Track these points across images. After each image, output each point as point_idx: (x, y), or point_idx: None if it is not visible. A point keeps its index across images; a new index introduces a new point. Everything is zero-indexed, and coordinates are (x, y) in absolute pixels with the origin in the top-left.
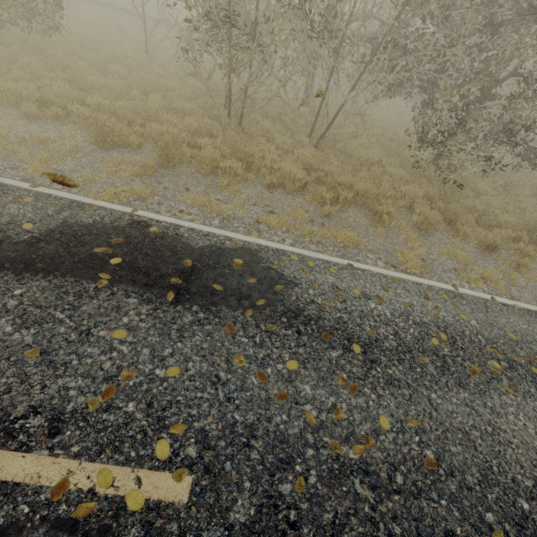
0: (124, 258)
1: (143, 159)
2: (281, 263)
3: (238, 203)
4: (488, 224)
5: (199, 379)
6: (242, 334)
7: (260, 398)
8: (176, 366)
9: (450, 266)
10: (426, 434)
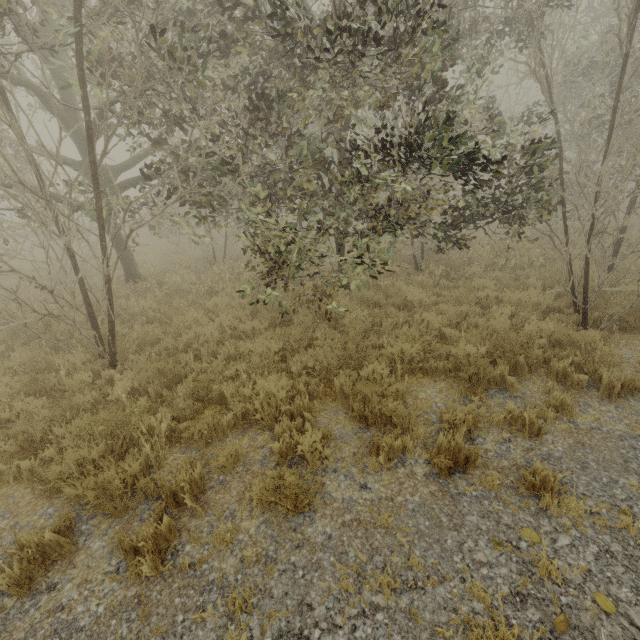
0: None
1: None
2: None
3: None
4: (444, 367)
5: None
6: None
7: None
8: None
9: None
10: None
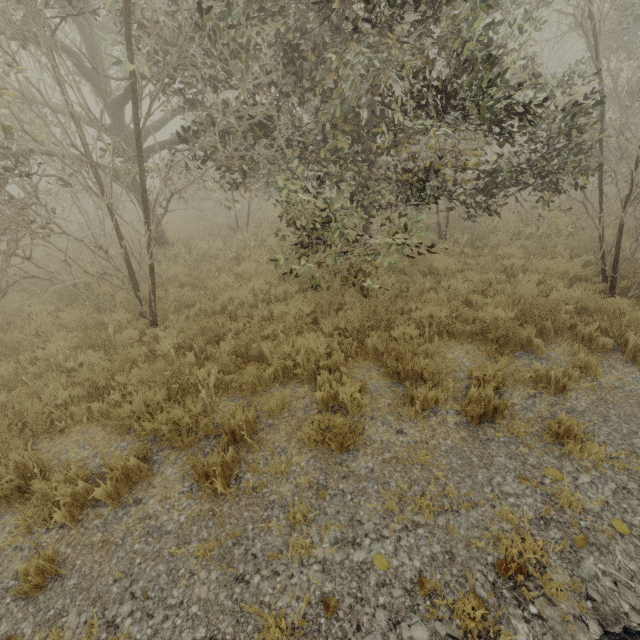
0: None
1: None
2: None
3: None
4: (470, 331)
5: None
6: None
7: None
8: None
9: (412, 567)
10: None
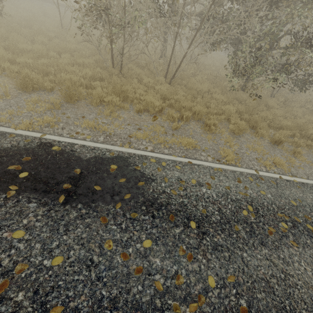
0: (30, 171)
1: (51, 98)
2: (143, 165)
3: (117, 124)
4: (275, 126)
5: (77, 264)
6: (112, 223)
7: (122, 274)
8: (60, 255)
9: (254, 156)
10: (240, 286)
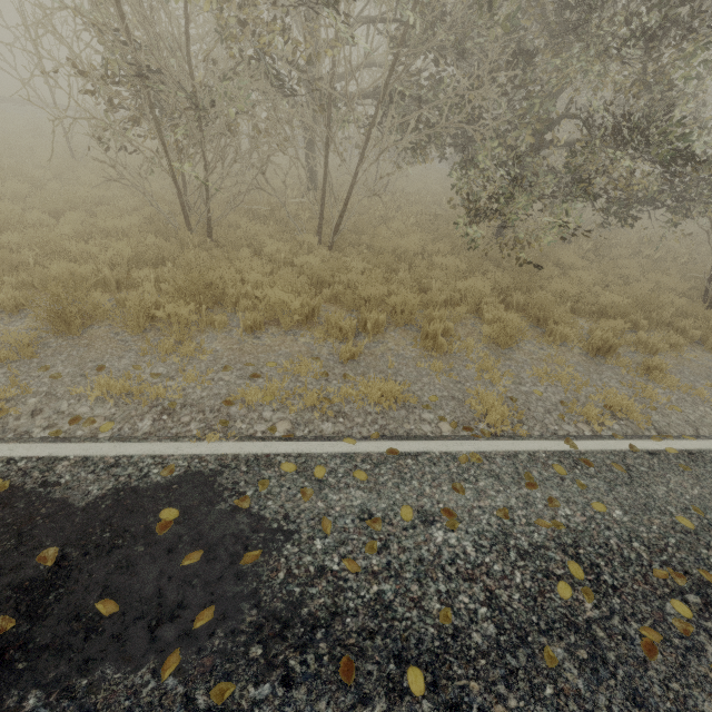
0: None
1: (7, 334)
2: (261, 490)
3: (192, 375)
4: (589, 310)
5: None
6: None
7: None
8: None
9: (555, 398)
10: None
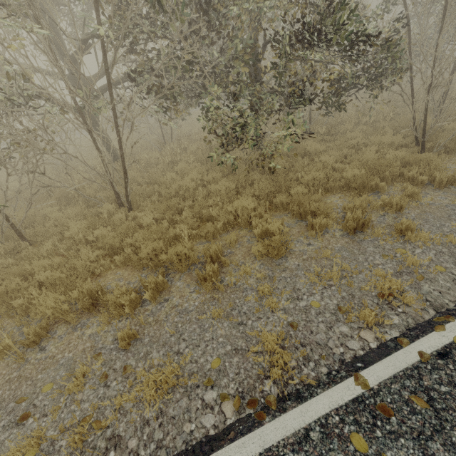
0: None
1: None
2: None
3: None
4: (338, 186)
5: None
6: None
7: None
8: None
9: (332, 304)
10: None
